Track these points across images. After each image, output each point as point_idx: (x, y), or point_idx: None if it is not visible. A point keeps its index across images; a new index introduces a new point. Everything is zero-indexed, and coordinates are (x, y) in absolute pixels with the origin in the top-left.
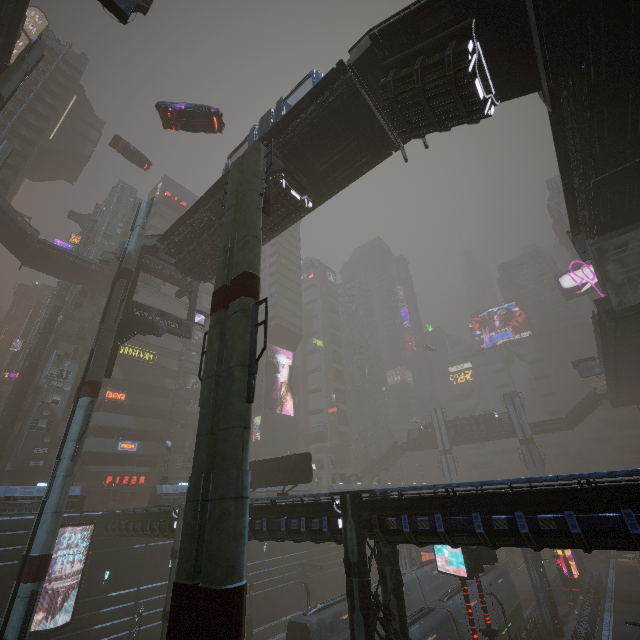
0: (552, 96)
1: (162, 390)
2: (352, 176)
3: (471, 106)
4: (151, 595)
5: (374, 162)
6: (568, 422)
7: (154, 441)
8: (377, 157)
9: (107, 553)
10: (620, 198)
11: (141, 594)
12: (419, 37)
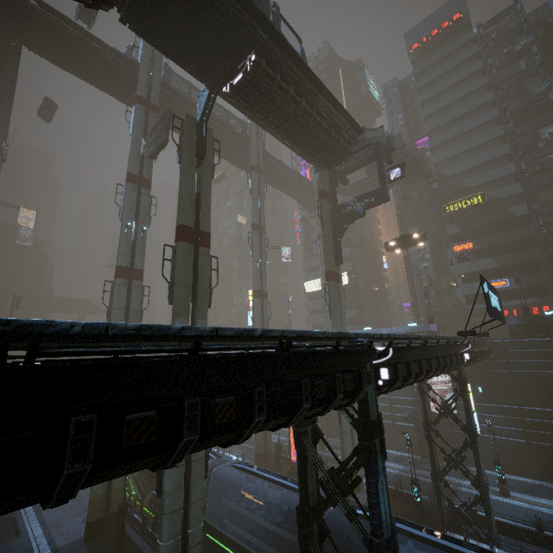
0: None
1: (512, 221)
2: (215, 0)
3: None
4: (539, 417)
5: None
6: None
7: (530, 272)
8: None
9: (469, 372)
10: None
11: (524, 413)
12: None
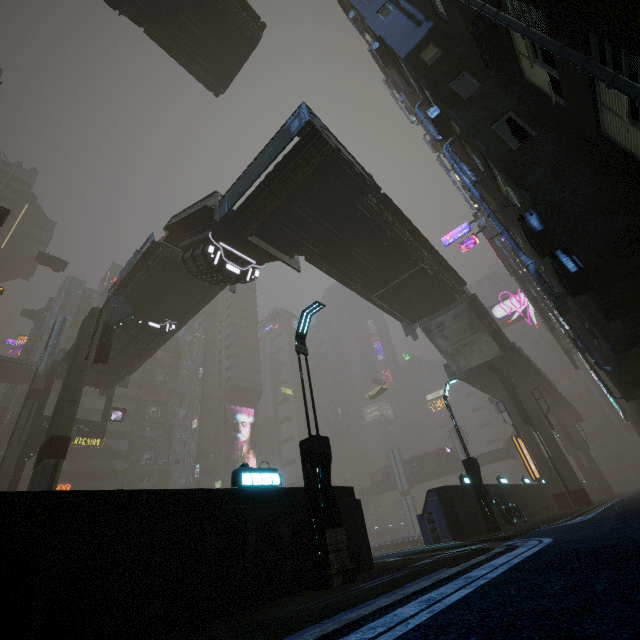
0: (290, 265)
1: (111, 473)
2: (200, 304)
3: (234, 278)
4: None
5: (212, 294)
6: (506, 452)
7: None
8: (213, 290)
9: None
10: (408, 301)
11: None
12: (190, 234)
